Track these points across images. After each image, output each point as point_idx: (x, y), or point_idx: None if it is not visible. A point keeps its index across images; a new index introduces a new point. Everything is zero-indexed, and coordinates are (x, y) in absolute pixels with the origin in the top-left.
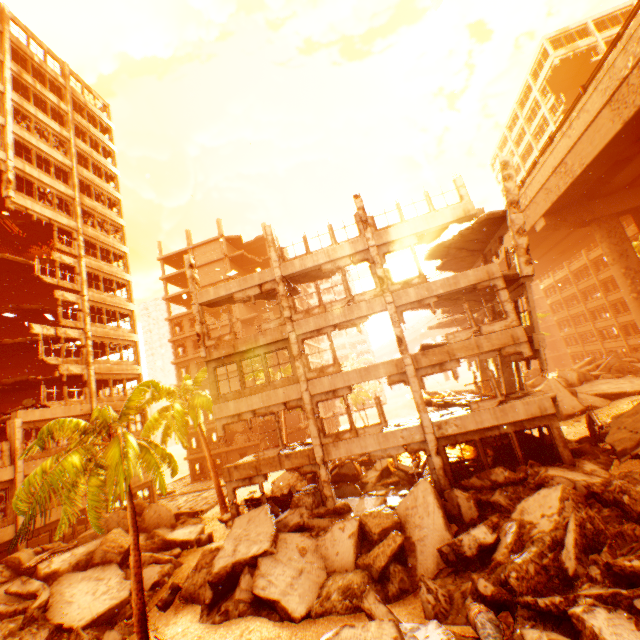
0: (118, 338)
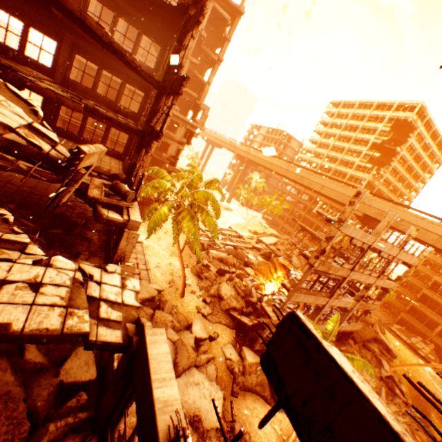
0: None
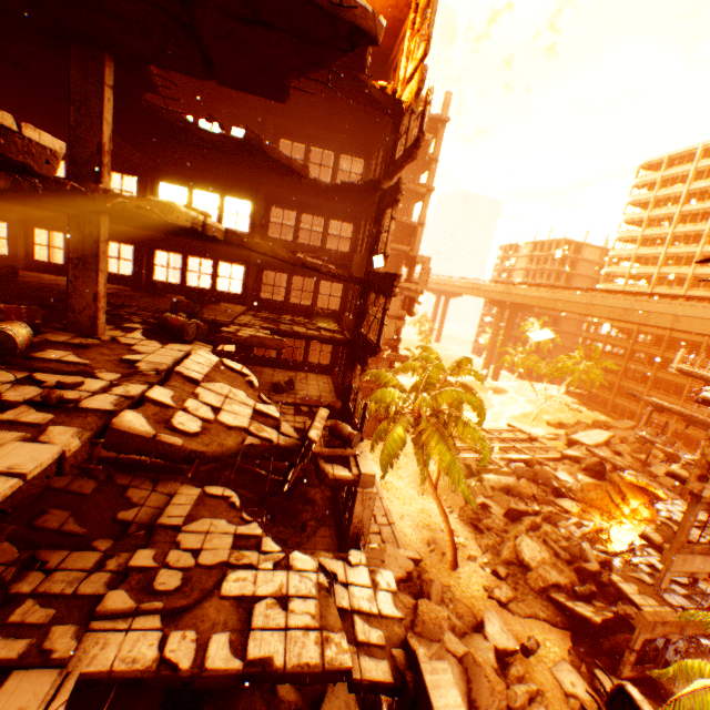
0: None
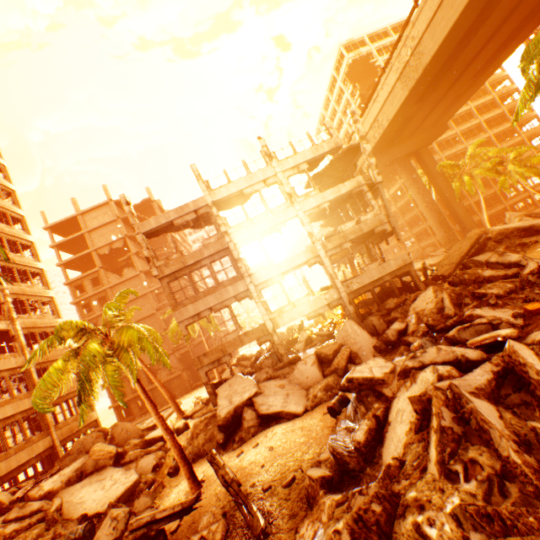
0: (35, 295)
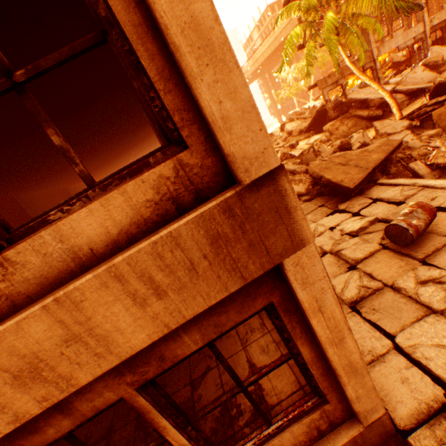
0: None
